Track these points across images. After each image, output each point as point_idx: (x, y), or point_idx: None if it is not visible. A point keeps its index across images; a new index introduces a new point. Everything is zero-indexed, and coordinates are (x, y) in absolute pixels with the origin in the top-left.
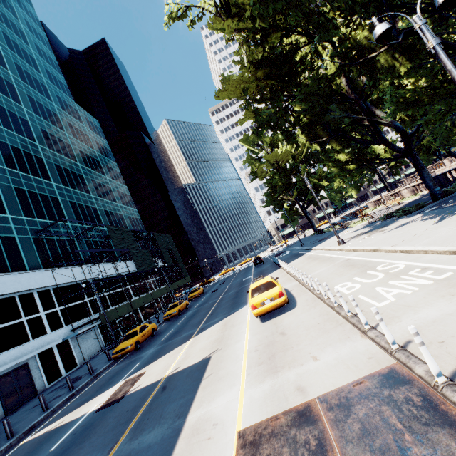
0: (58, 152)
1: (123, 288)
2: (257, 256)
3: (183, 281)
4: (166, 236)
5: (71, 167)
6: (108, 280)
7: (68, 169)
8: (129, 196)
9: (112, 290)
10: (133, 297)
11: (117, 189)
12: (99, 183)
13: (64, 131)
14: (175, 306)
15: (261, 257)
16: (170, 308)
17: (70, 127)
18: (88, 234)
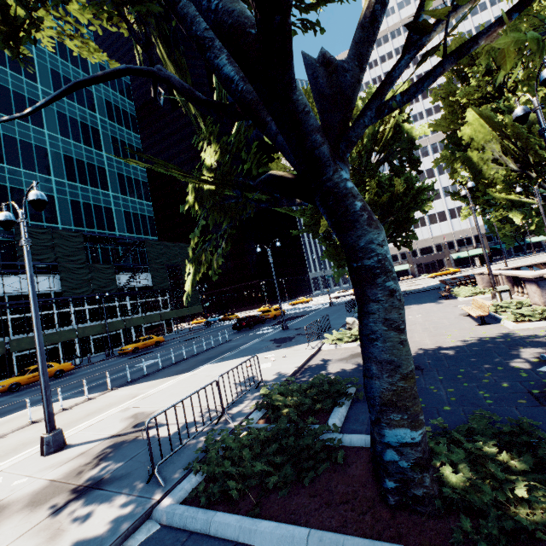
0: (5, 111)
1: (56, 310)
2: (268, 310)
3: (180, 311)
4: (177, 246)
5: (25, 135)
6: (22, 299)
7: (14, 138)
8: (144, 183)
9: (24, 313)
10: (73, 324)
11: (121, 172)
12: (81, 161)
13: (36, 82)
14: (24, 373)
15: (254, 317)
16: (18, 374)
17: (53, 78)
18: (13, 232)
